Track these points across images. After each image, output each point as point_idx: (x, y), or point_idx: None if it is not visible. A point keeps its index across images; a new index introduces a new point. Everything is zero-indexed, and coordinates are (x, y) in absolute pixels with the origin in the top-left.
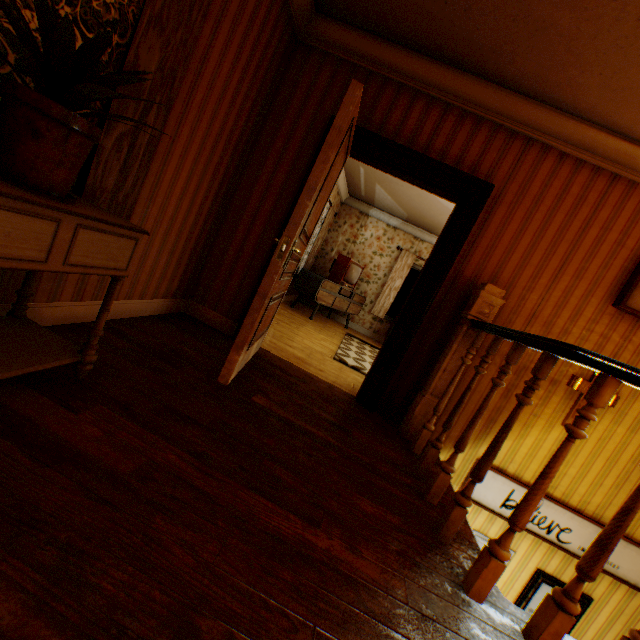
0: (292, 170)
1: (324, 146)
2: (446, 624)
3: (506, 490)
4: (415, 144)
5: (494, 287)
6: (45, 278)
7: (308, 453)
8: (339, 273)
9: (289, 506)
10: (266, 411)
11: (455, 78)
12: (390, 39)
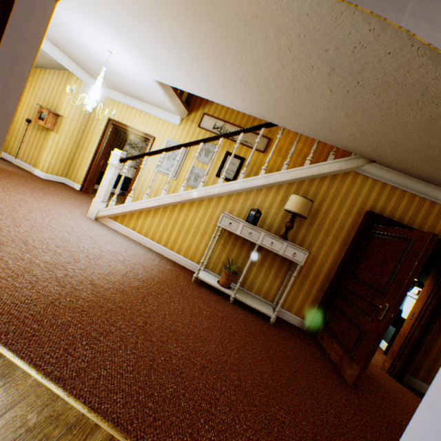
0: None
1: None
2: None
3: (214, 123)
4: None
5: None
6: None
7: None
8: None
9: None
10: None
11: None
12: None
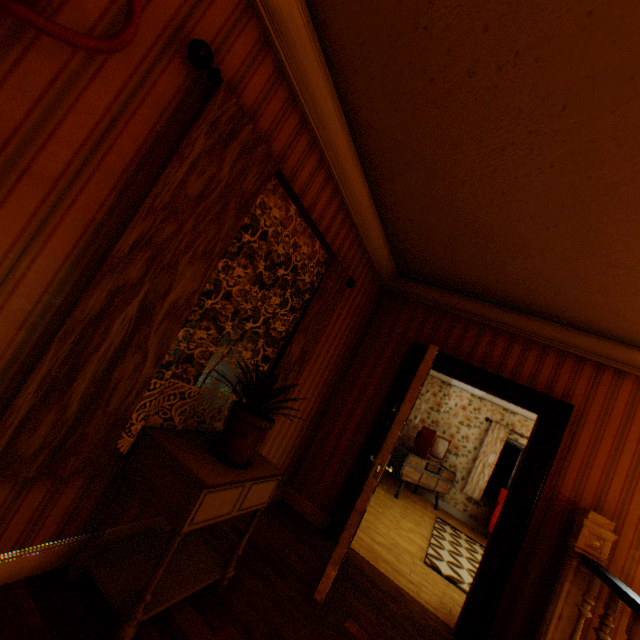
0: (381, 379)
1: (410, 388)
2: None
3: None
4: (487, 363)
5: (599, 515)
6: None
7: None
8: (424, 446)
9: None
10: None
11: (515, 316)
12: (456, 291)
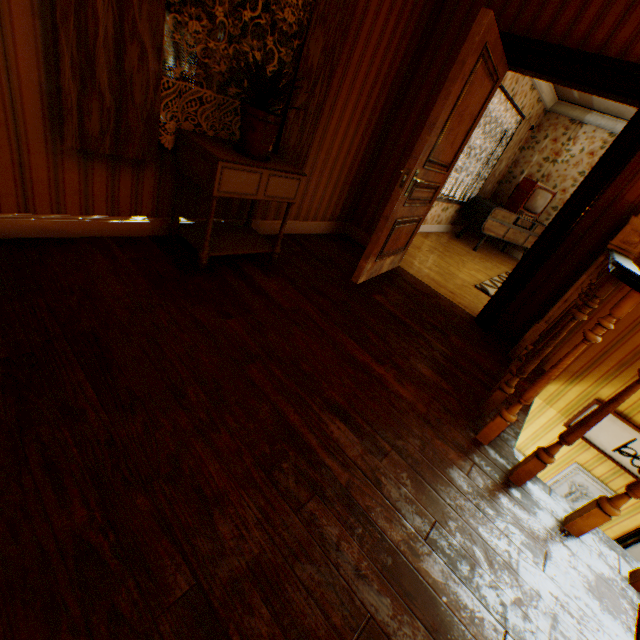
0: None
1: (446, 83)
2: (443, 434)
3: (625, 437)
4: (589, 41)
5: None
6: (260, 206)
7: (398, 334)
8: (518, 201)
9: (367, 350)
10: (379, 305)
11: None
12: None
